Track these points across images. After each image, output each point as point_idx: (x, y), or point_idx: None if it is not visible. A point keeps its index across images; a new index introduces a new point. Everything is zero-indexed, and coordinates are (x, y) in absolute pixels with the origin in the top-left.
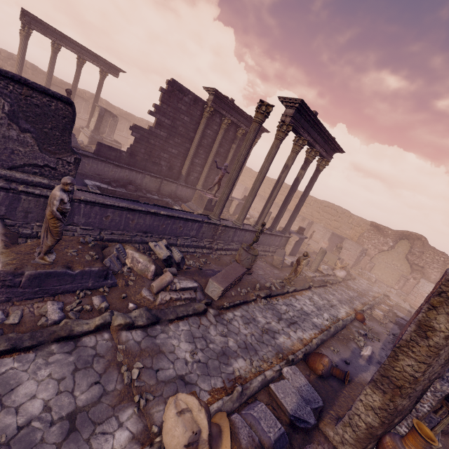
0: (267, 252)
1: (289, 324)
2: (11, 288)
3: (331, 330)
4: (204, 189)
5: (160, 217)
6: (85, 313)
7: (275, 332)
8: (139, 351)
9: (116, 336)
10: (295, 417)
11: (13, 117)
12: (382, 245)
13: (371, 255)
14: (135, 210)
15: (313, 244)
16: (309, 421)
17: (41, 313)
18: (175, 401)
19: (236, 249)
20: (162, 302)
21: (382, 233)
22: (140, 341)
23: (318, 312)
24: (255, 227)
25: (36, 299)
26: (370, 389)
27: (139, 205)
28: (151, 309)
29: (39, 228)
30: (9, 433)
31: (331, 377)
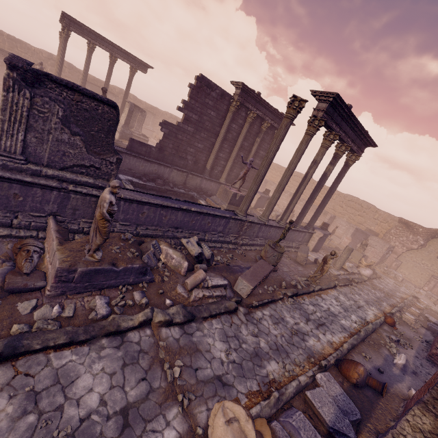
0: (290, 248)
1: (317, 325)
2: (66, 283)
3: (361, 334)
4: (227, 182)
5: (190, 213)
6: (128, 308)
7: (304, 334)
8: (179, 349)
9: (157, 332)
10: (334, 429)
11: (66, 122)
12: (411, 243)
13: (398, 253)
14: (168, 207)
15: (335, 239)
16: (348, 435)
17: (90, 307)
18: (223, 409)
19: (260, 244)
20: (195, 299)
21: (412, 230)
22: (178, 338)
23: (346, 313)
24: (279, 223)
25: (85, 293)
26: (419, 410)
27: (172, 201)
28: (186, 306)
29: (85, 224)
30: (73, 425)
31: (365, 386)
